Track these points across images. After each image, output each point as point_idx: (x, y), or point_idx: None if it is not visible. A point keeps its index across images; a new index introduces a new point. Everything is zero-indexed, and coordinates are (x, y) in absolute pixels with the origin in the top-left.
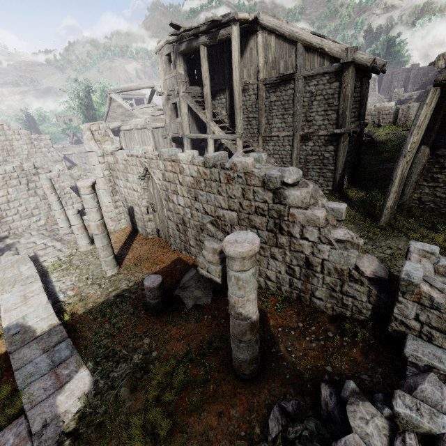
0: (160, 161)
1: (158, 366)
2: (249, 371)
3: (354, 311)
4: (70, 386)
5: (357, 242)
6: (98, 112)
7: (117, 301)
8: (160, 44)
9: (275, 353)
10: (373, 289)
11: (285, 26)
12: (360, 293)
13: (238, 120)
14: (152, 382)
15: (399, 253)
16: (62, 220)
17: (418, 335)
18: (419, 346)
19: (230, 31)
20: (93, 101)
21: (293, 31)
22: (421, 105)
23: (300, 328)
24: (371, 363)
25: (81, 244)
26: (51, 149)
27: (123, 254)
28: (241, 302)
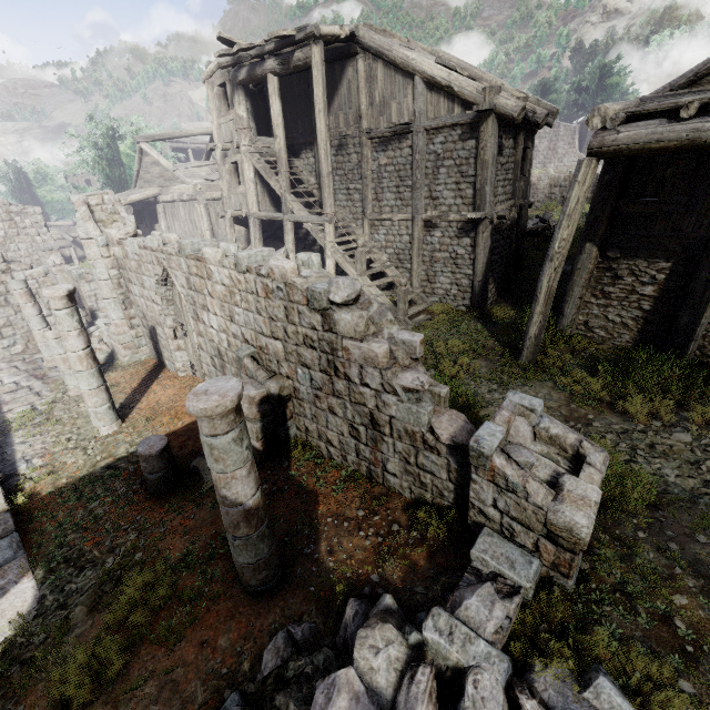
0: (182, 258)
1: (136, 574)
2: (257, 580)
3: (435, 494)
4: (2, 604)
5: (438, 392)
6: (129, 170)
7: (105, 475)
8: (210, 69)
9: (311, 555)
10: (453, 461)
11: (396, 48)
12: (438, 466)
13: (326, 194)
14: (121, 598)
15: None
16: (46, 346)
17: (499, 529)
18: (491, 545)
19: (309, 54)
20: (121, 152)
21: (408, 56)
22: (572, 183)
23: (359, 518)
24: (435, 569)
25: (70, 384)
26: (43, 230)
27: (134, 401)
28: (223, 480)
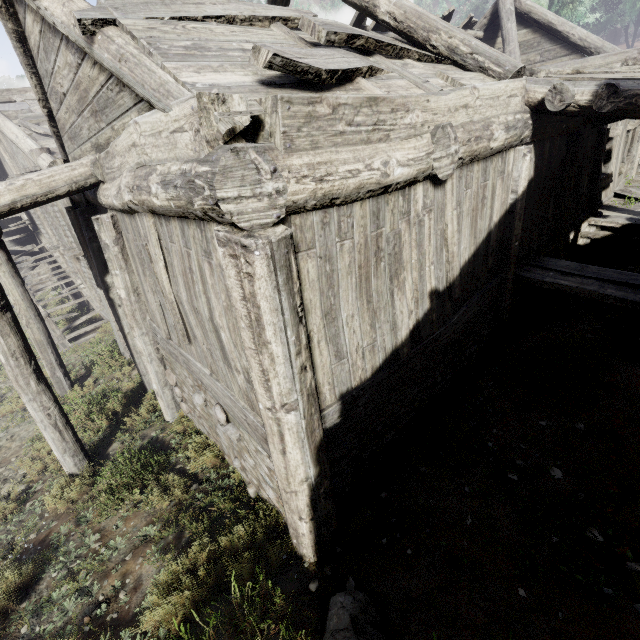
0: None
1: None
2: None
3: None
4: None
5: None
6: None
7: None
8: None
9: None
10: None
11: None
12: None
13: None
14: None
15: (6, 446)
16: None
17: None
18: None
19: None
20: None
21: None
22: None
23: None
24: None
25: None
26: None
27: None
28: None
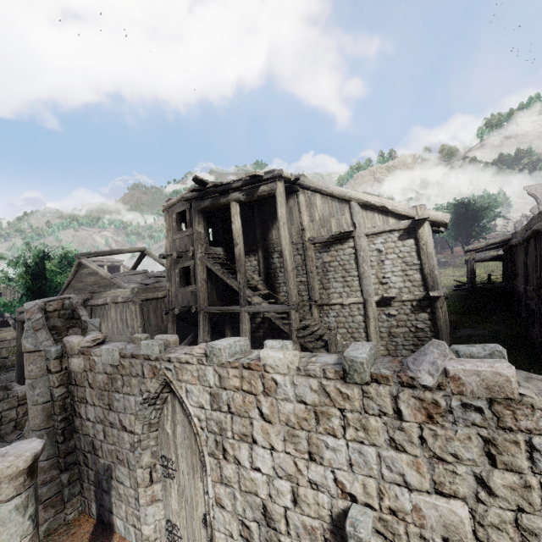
0: (209, 367)
1: None
2: None
3: None
4: None
5: None
6: (51, 282)
7: None
8: (171, 202)
9: None
10: None
11: (332, 186)
12: None
13: (292, 286)
14: None
15: None
16: None
17: None
18: None
19: (274, 187)
20: (47, 269)
21: (344, 190)
22: None
23: None
24: None
25: None
26: None
27: None
28: None
